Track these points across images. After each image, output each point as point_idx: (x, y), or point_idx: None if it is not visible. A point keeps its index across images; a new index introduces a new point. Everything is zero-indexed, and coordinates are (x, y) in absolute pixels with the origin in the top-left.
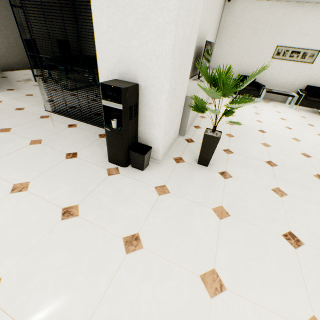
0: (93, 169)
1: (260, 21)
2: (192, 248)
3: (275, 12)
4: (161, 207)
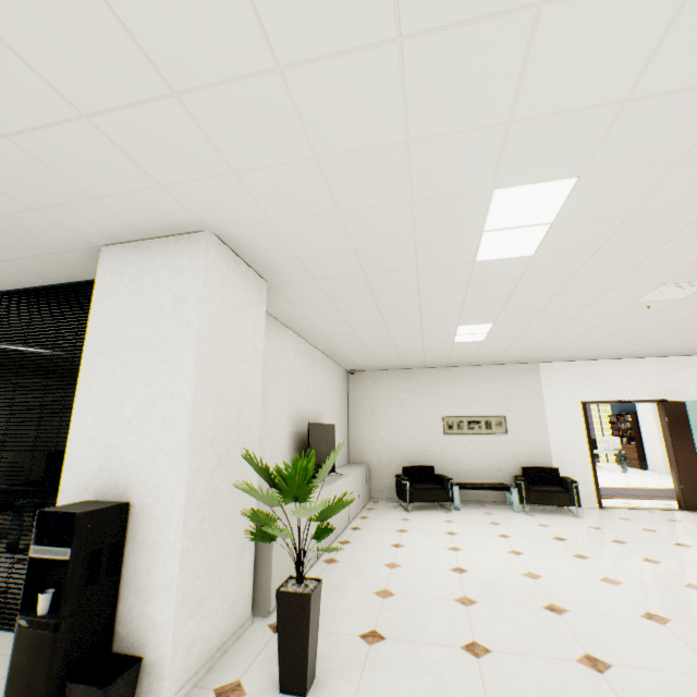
0: None
1: (404, 390)
2: None
3: (419, 379)
4: None
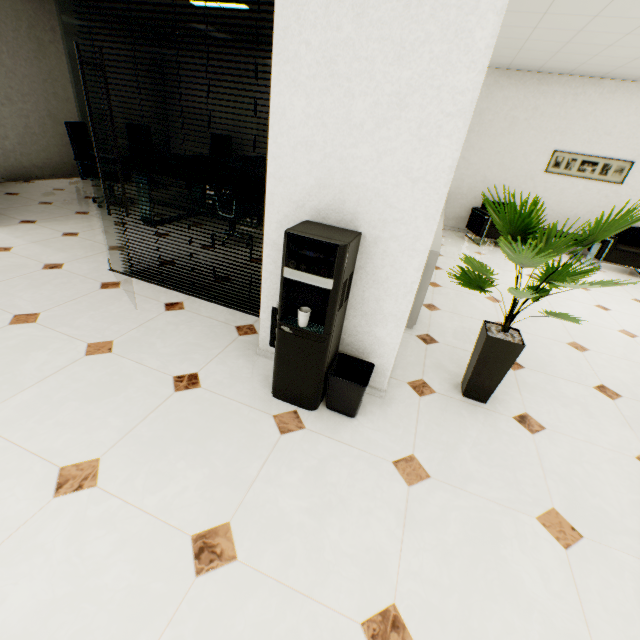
0: (242, 418)
1: (522, 106)
2: None
3: (549, 92)
4: (424, 519)
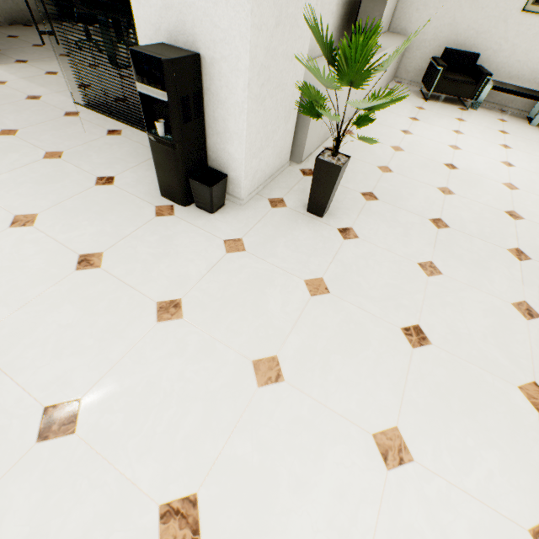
0: (134, 205)
1: None
2: (253, 327)
3: None
4: (226, 269)
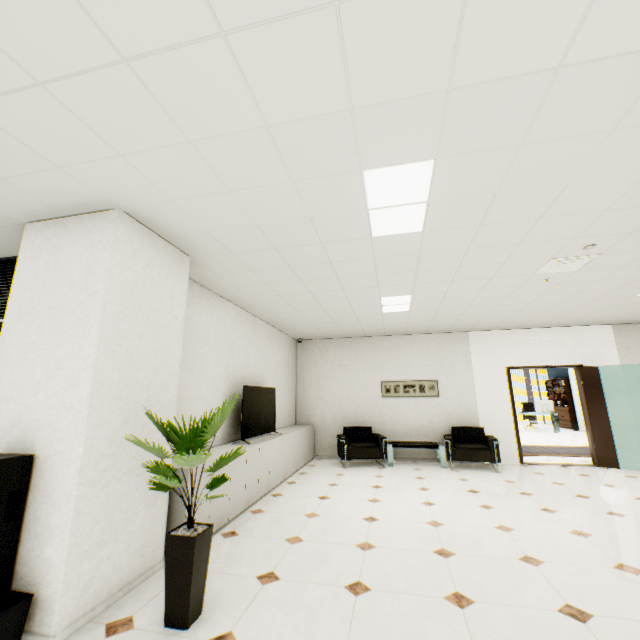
0: None
1: (347, 357)
2: None
3: (361, 347)
4: None
